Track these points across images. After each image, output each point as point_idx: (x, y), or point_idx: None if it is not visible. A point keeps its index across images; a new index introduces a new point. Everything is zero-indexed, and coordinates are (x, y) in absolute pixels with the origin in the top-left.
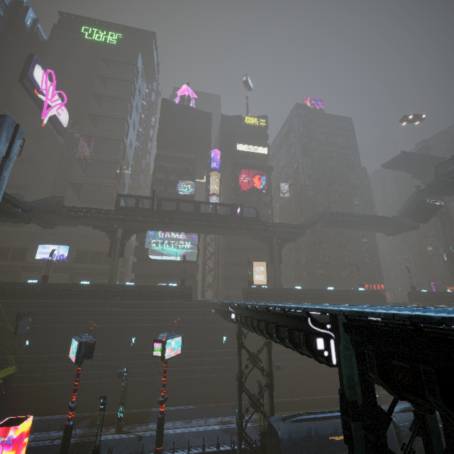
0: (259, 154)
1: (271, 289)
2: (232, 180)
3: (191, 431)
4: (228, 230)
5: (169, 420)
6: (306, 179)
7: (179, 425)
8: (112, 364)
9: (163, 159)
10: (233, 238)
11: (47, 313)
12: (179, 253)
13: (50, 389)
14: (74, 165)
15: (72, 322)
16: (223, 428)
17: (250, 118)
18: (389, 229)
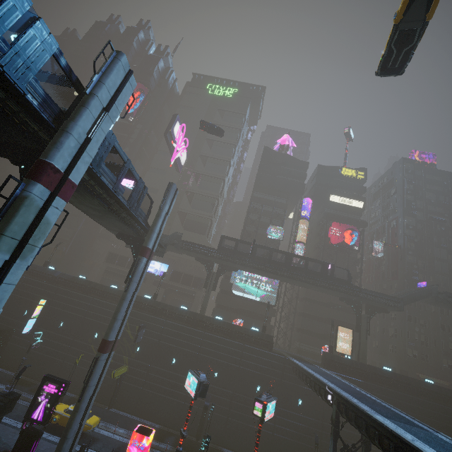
0: (353, 208)
1: (355, 362)
2: (320, 230)
3: None
4: (314, 287)
5: None
6: (406, 241)
7: None
8: None
9: (257, 201)
10: (314, 290)
11: (155, 329)
12: (259, 294)
13: (147, 396)
14: (183, 197)
15: (171, 341)
16: None
17: (347, 169)
18: None
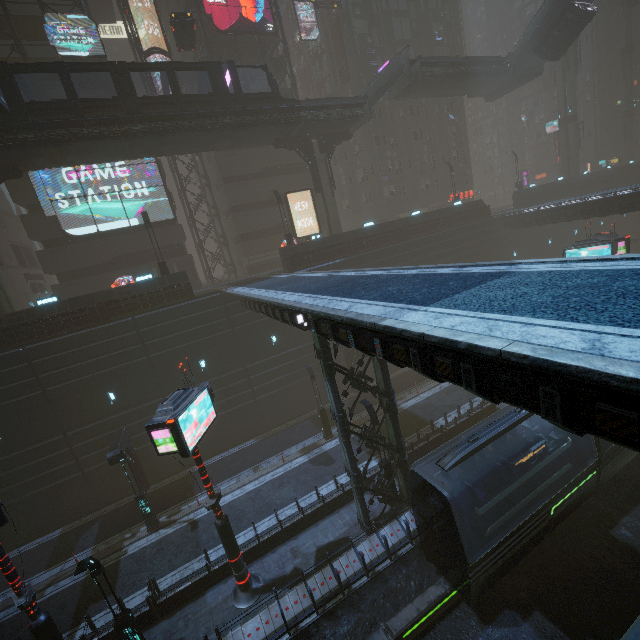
0: None
1: (329, 238)
2: (185, 5)
3: (268, 482)
4: (218, 136)
5: (228, 476)
6: None
7: (247, 478)
8: (91, 443)
9: None
10: (230, 156)
11: None
12: (132, 211)
13: None
14: None
15: None
16: (311, 459)
17: None
18: (495, 86)
